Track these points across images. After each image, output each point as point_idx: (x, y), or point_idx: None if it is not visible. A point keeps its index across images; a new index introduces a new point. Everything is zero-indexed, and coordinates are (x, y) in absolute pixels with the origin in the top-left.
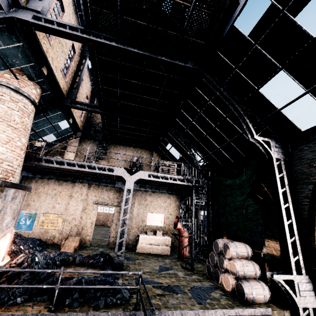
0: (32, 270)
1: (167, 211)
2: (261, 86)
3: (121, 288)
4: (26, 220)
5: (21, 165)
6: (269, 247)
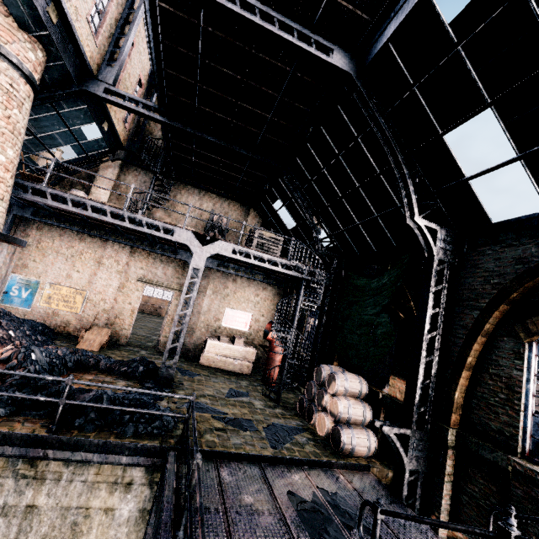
0: (23, 374)
1: (257, 309)
2: (448, 129)
3: (160, 414)
4: (21, 291)
5: (8, 198)
6: (393, 387)
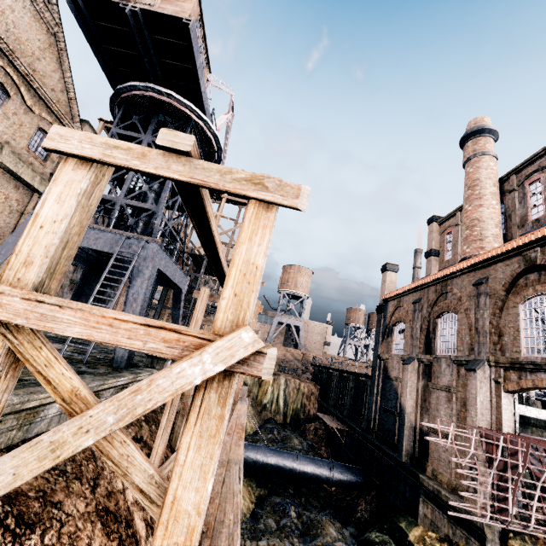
0: None
1: None
2: None
3: None
4: None
5: None
6: None
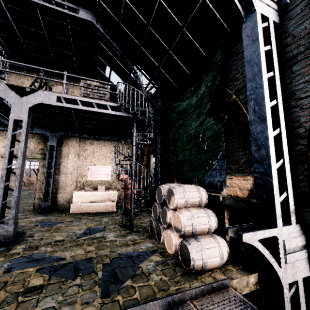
0: None
1: None
2: None
3: None
4: None
5: None
6: (232, 186)
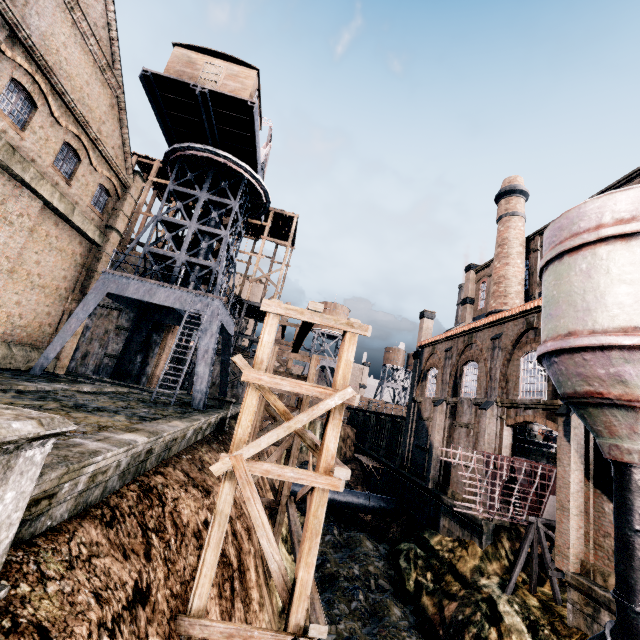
0: None
1: None
2: None
3: None
4: None
5: None
6: None
